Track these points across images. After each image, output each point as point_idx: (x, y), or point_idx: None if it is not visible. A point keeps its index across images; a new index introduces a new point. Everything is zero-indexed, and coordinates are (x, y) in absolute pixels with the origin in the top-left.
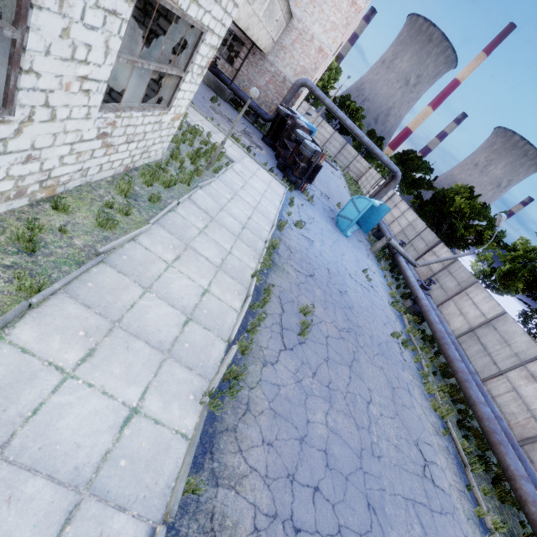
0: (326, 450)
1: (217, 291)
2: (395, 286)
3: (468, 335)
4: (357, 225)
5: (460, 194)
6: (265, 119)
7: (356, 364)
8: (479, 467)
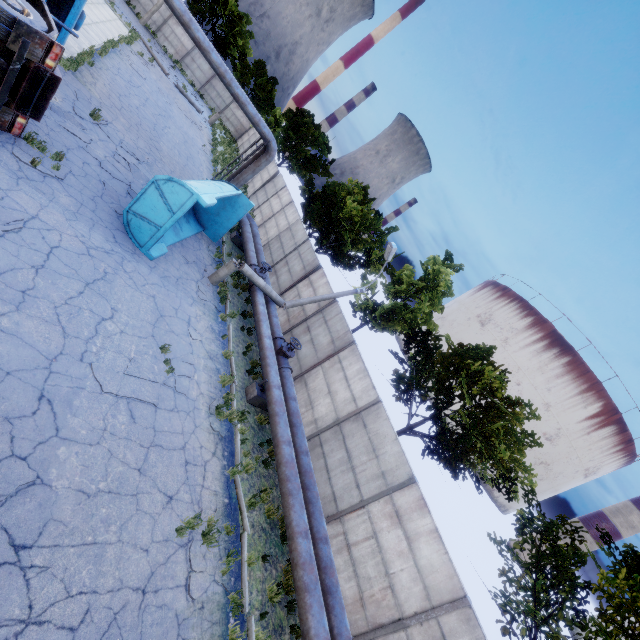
0: None
1: None
2: (244, 348)
3: (333, 430)
4: (199, 225)
5: (353, 195)
6: None
7: None
8: None
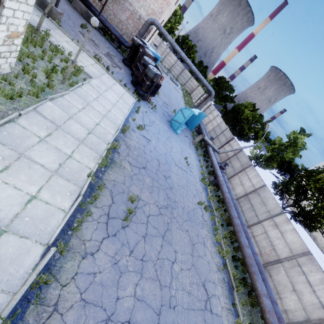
0: (130, 320)
1: (47, 195)
2: (205, 166)
3: (244, 197)
4: (186, 125)
5: (247, 108)
6: (126, 46)
7: (168, 233)
8: (241, 288)
